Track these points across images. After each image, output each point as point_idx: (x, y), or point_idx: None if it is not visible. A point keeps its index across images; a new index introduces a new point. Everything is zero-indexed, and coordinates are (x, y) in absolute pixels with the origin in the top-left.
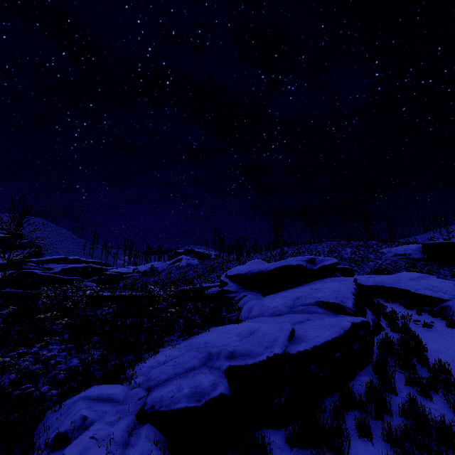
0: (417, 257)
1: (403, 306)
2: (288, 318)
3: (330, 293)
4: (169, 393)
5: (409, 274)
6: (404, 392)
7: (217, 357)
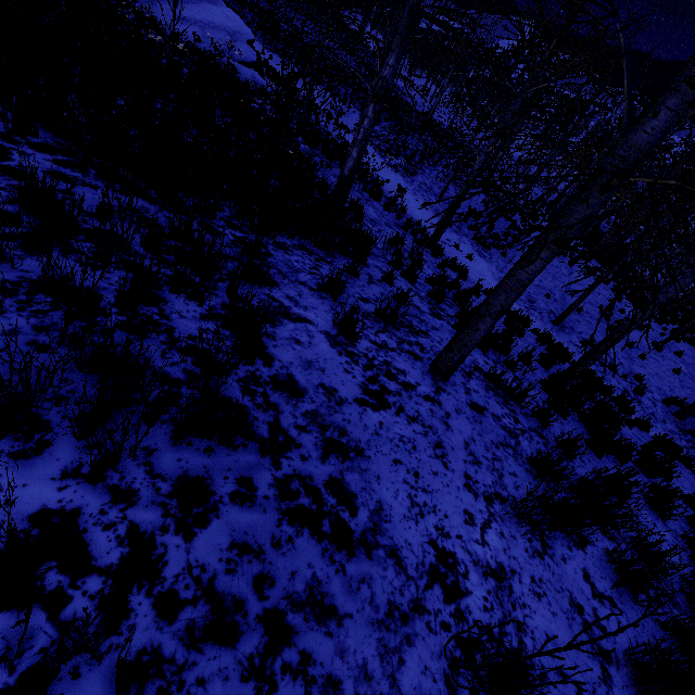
0: None
1: None
2: None
3: None
4: (246, 56)
5: None
6: None
7: (235, 35)
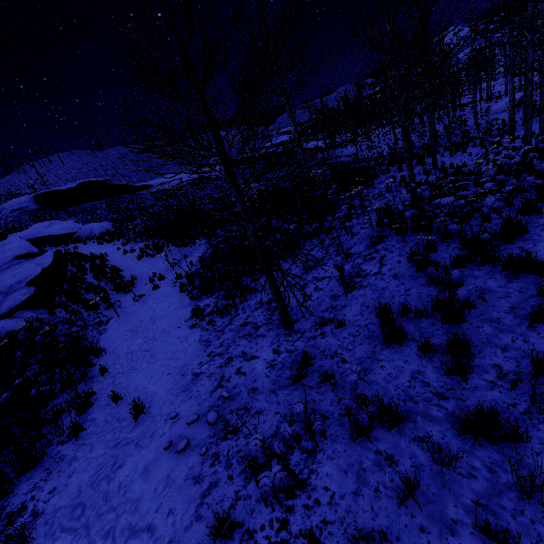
0: (35, 208)
1: (54, 247)
2: (10, 270)
3: (18, 250)
4: (11, 304)
5: (42, 224)
6: (87, 265)
7: (11, 288)
